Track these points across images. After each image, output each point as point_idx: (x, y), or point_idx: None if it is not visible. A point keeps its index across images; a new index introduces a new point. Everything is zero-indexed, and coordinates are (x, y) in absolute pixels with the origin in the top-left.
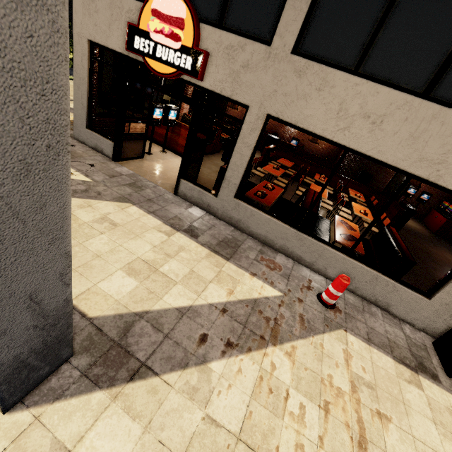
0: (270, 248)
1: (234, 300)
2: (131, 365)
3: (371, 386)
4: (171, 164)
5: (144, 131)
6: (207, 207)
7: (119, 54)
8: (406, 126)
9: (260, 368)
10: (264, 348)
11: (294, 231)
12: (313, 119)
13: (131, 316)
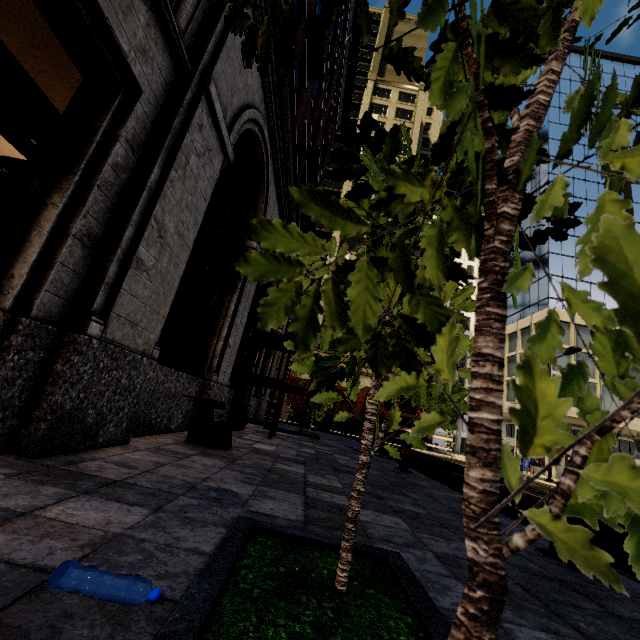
0: None
1: None
2: None
3: None
4: None
5: None
6: None
7: None
8: None
9: None
10: None
11: None
12: None
13: None
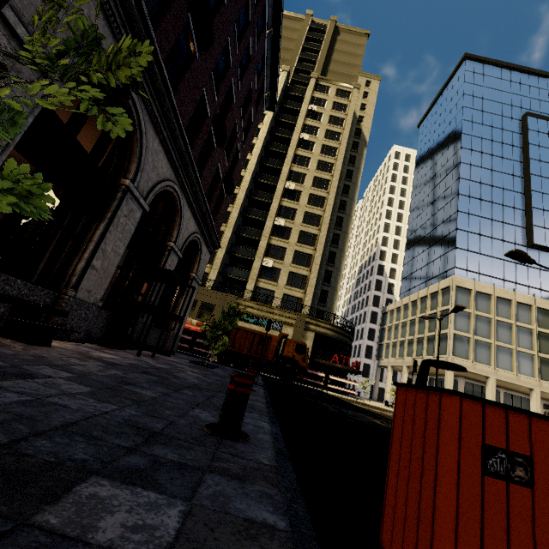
0: None
1: None
2: None
3: None
4: None
5: None
6: None
7: None
8: None
9: None
10: None
11: None
12: None
13: None
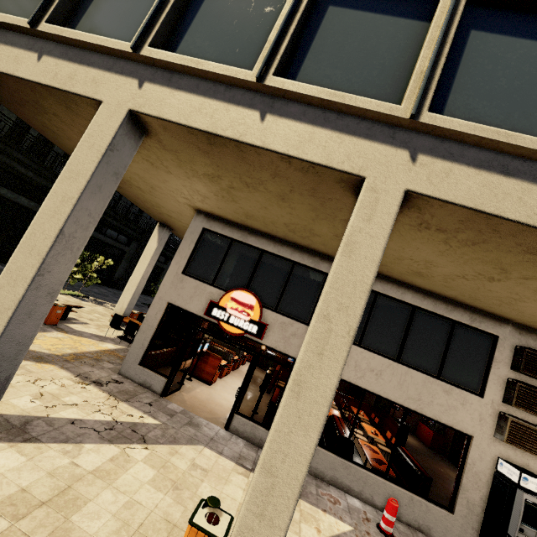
0: (322, 481)
1: None
2: None
3: None
4: (204, 394)
5: (189, 365)
6: (260, 441)
7: (193, 314)
8: (394, 377)
9: None
10: None
11: (340, 459)
12: None
13: None
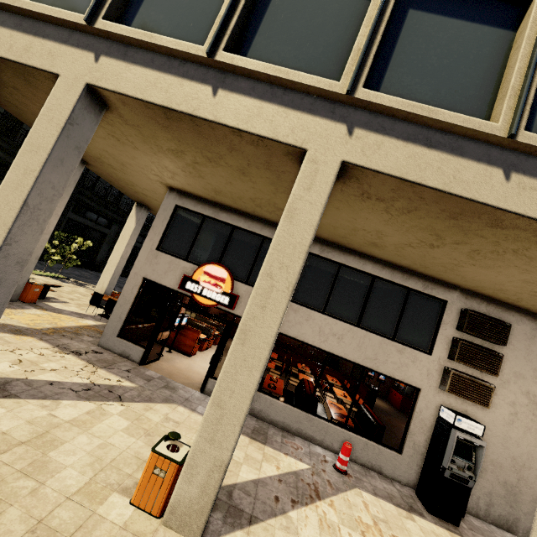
0: (288, 433)
1: (282, 473)
2: (246, 516)
3: (385, 521)
4: (183, 364)
5: (167, 337)
6: None
7: (168, 288)
8: (354, 340)
9: (318, 514)
10: (315, 502)
11: (304, 414)
12: (306, 335)
13: (228, 487)
